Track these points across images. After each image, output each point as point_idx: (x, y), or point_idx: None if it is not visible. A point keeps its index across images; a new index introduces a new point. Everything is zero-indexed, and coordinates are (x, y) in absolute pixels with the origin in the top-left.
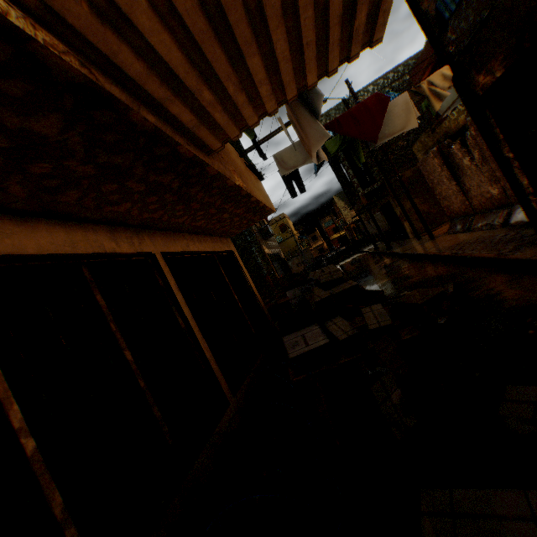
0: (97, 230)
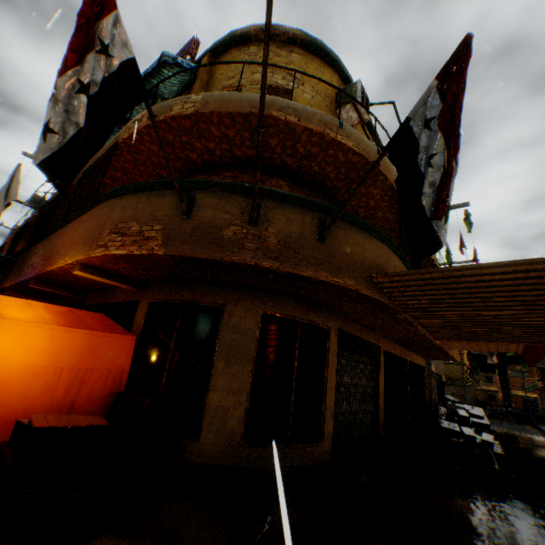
0: (402, 349)
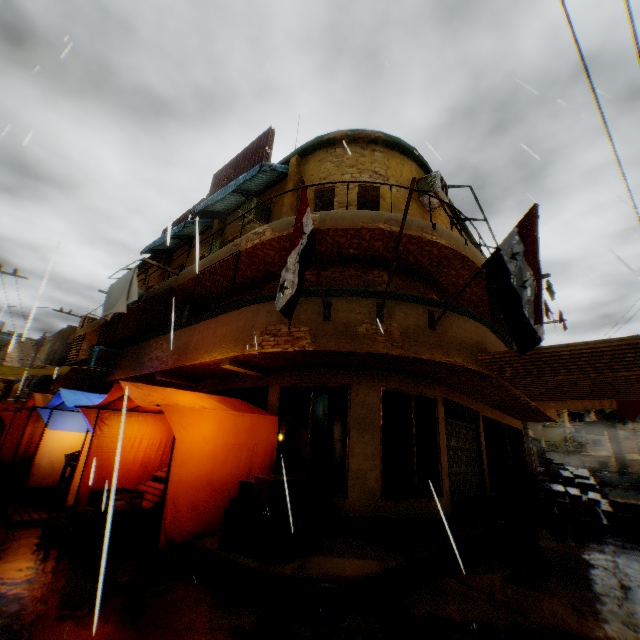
0: (498, 413)
